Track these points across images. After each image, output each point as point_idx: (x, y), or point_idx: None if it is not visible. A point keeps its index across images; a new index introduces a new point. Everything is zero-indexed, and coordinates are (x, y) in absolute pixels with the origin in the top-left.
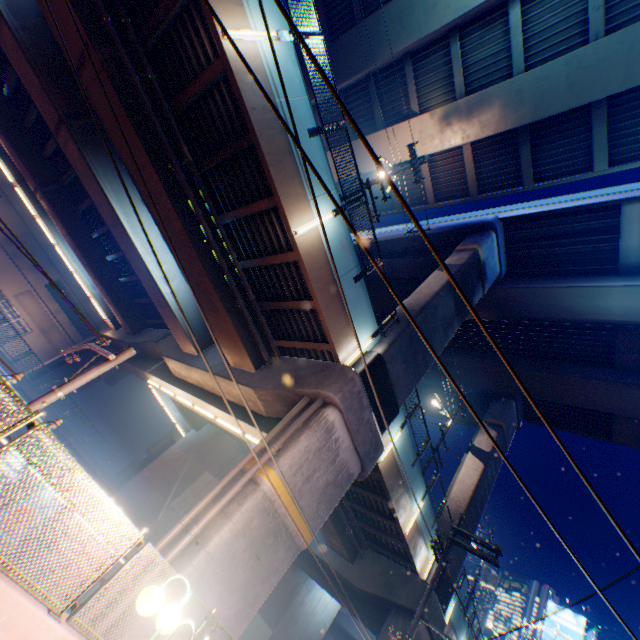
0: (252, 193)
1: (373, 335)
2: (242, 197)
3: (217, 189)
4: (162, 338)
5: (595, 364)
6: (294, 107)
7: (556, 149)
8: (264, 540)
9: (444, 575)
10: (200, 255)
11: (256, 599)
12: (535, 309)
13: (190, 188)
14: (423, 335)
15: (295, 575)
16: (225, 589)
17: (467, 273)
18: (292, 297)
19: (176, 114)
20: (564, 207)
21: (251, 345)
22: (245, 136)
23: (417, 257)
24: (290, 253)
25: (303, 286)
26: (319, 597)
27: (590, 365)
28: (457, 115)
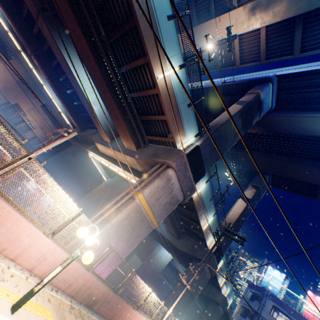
0: (136, 55)
1: (195, 136)
2: (130, 57)
3: (118, 52)
4: (94, 134)
5: (315, 160)
6: (160, 1)
7: (318, 31)
8: (136, 222)
9: (219, 249)
10: (109, 89)
11: (132, 245)
12: (287, 128)
13: (104, 52)
14: (203, 123)
15: (153, 242)
16: (119, 239)
17: (251, 106)
18: (155, 114)
19: (96, 6)
20: (316, 69)
21: (134, 137)
22: (131, 19)
23: (225, 96)
24: (154, 89)
25: (161, 108)
26: (163, 252)
27: (312, 160)
28: (259, 8)
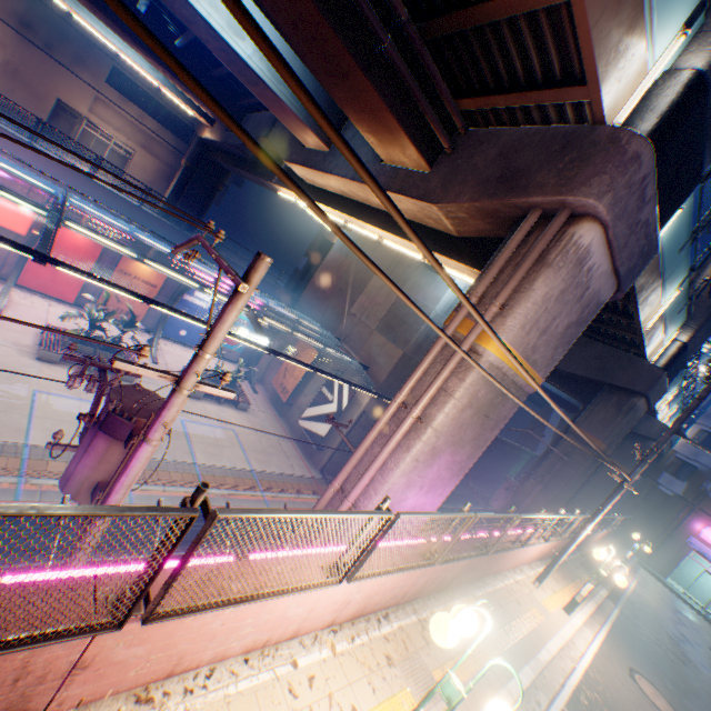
0: None
1: (687, 23)
2: None
3: None
4: (270, 130)
5: None
6: None
7: None
8: (491, 403)
9: (680, 357)
10: None
11: (485, 442)
12: None
13: None
14: None
15: None
16: (456, 447)
17: None
18: None
19: None
20: None
21: (415, 127)
22: None
23: None
24: None
25: None
26: None
27: None
28: None
